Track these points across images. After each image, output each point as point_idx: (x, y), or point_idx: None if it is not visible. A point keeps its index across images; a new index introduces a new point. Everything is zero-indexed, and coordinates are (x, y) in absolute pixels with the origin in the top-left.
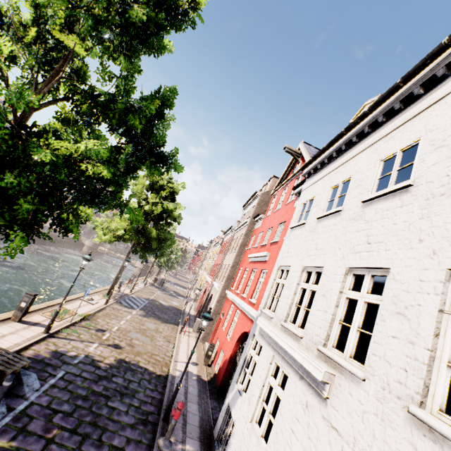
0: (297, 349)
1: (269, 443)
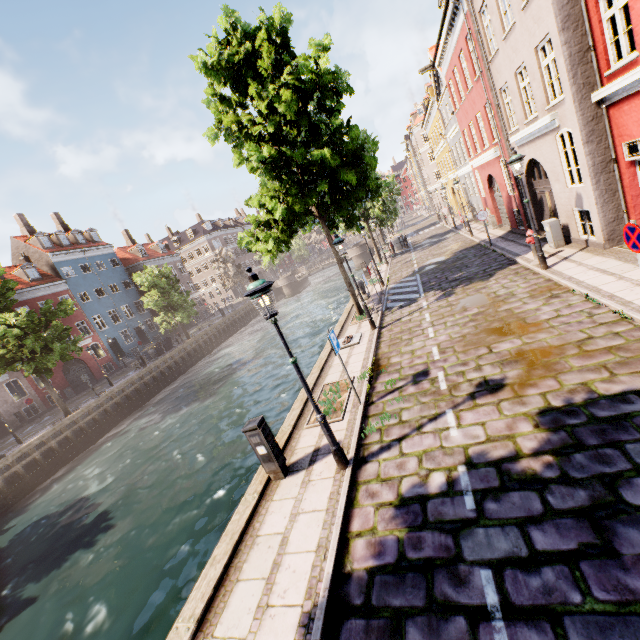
0: None
1: None
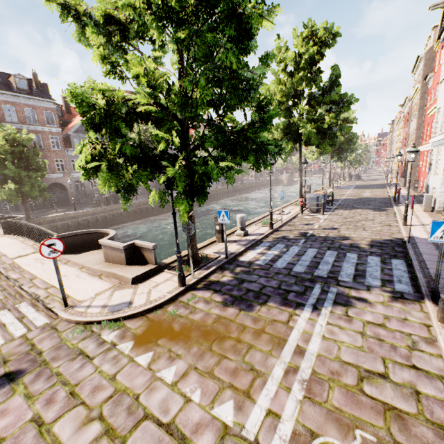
0: (438, 137)
1: (437, 172)
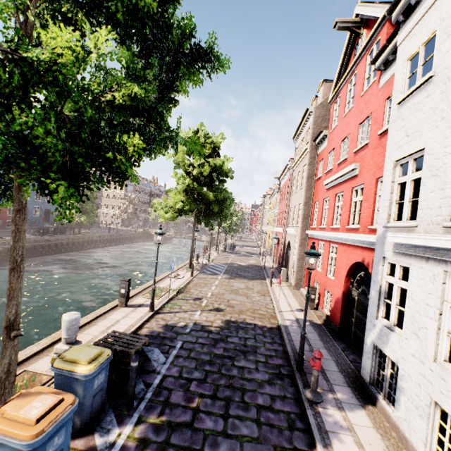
0: None
1: None
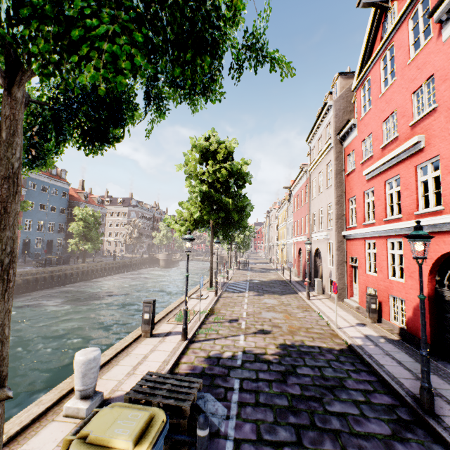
0: None
1: None
